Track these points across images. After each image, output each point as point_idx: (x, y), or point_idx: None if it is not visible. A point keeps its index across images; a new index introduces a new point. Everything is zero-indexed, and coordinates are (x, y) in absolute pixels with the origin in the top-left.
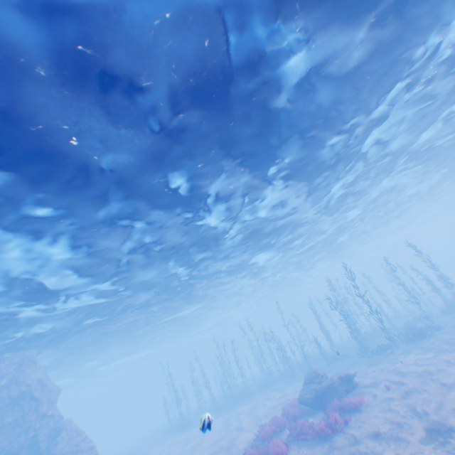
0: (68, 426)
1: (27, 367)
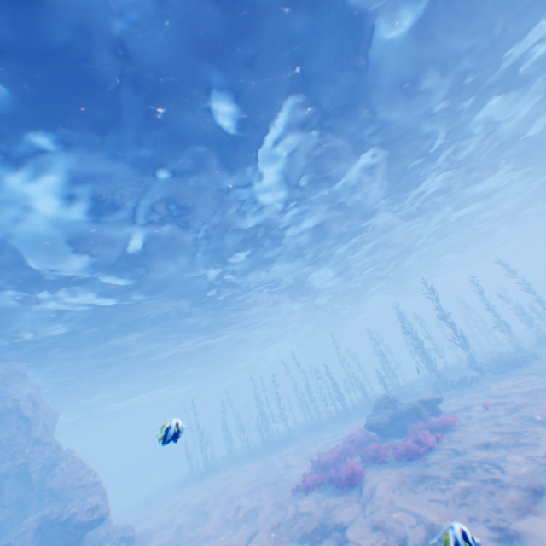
0: (68, 457)
1: (16, 383)
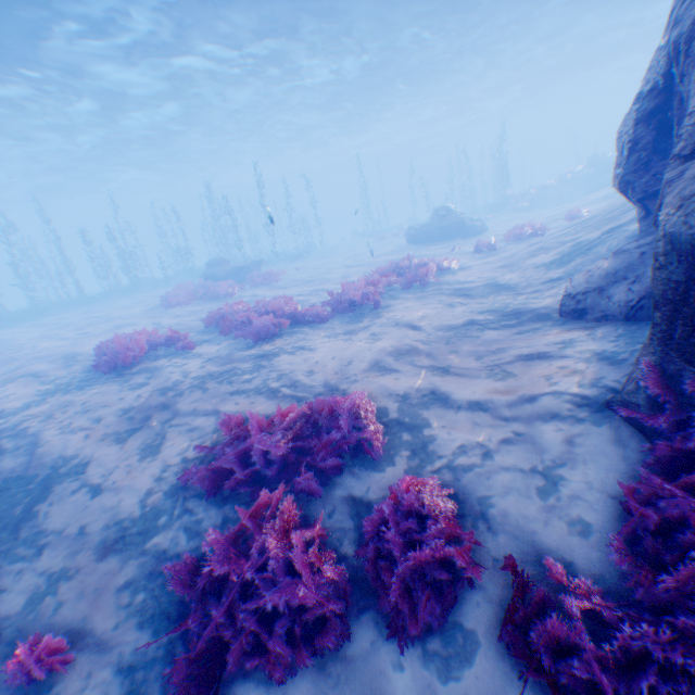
0: None
1: None
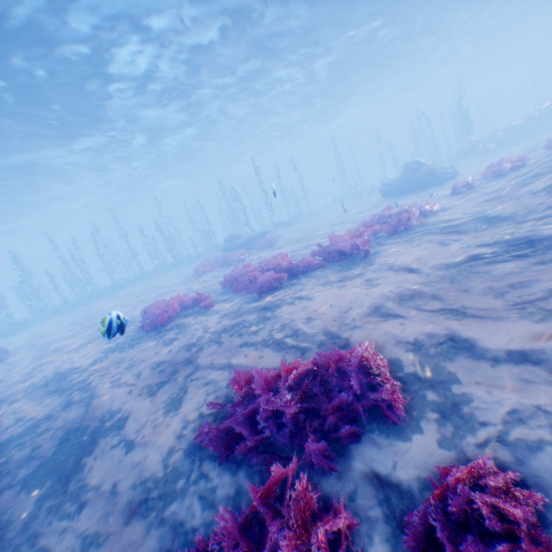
0: None
1: None
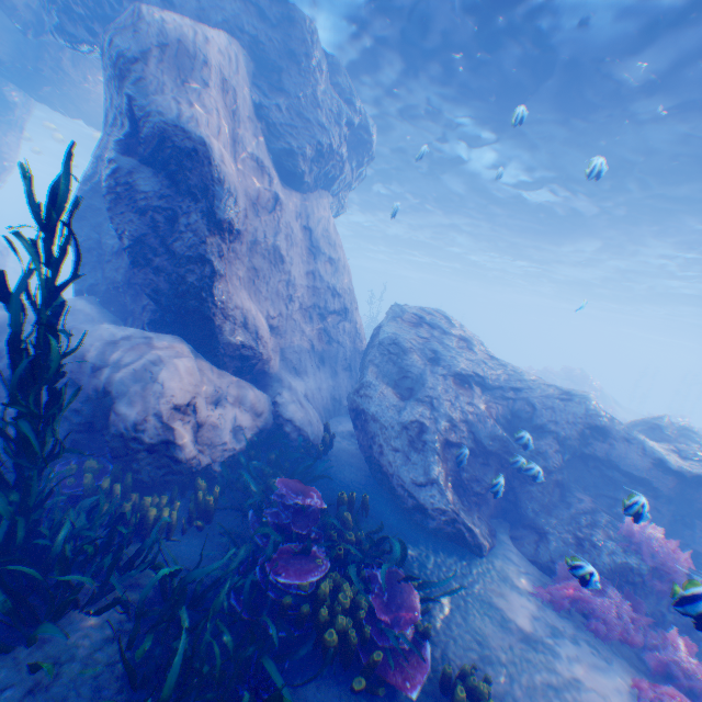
0: None
1: None
